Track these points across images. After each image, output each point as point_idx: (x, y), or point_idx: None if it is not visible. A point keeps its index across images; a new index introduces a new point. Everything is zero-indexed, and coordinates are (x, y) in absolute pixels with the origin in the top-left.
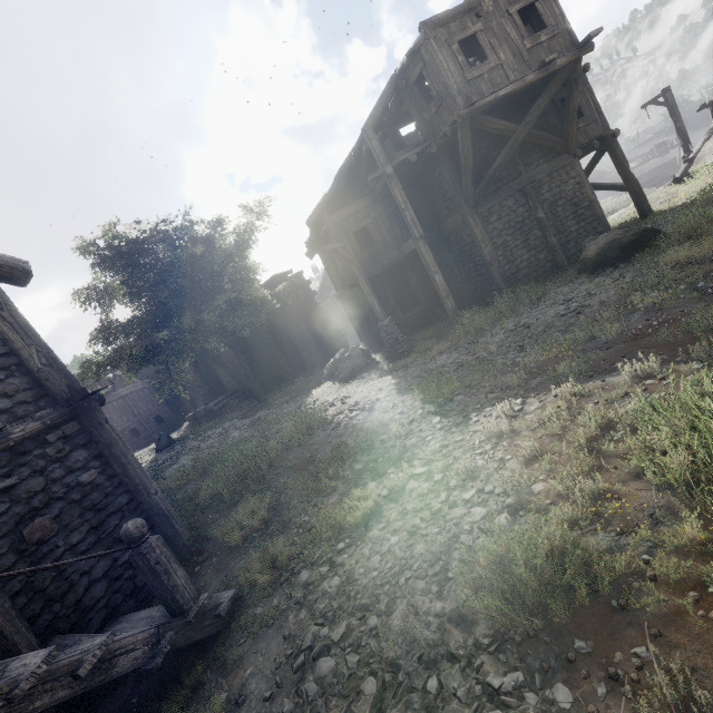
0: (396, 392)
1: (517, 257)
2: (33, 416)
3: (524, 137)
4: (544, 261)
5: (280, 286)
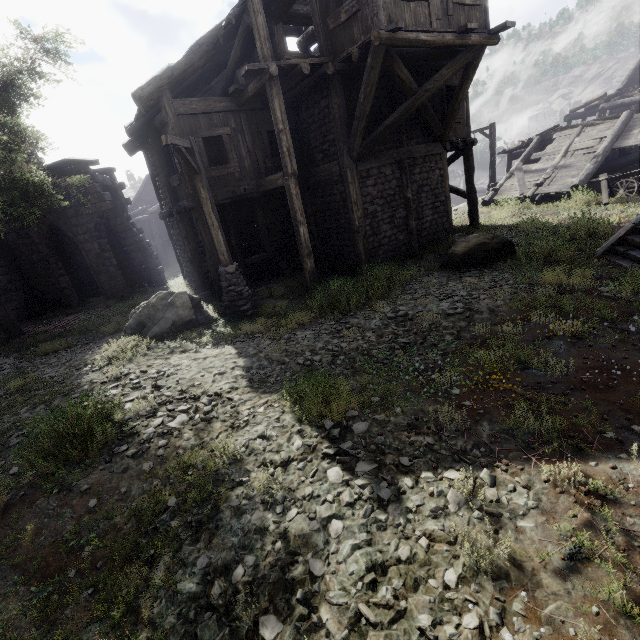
0: (246, 384)
1: (382, 231)
2: None
3: (420, 104)
4: (402, 242)
5: (74, 177)
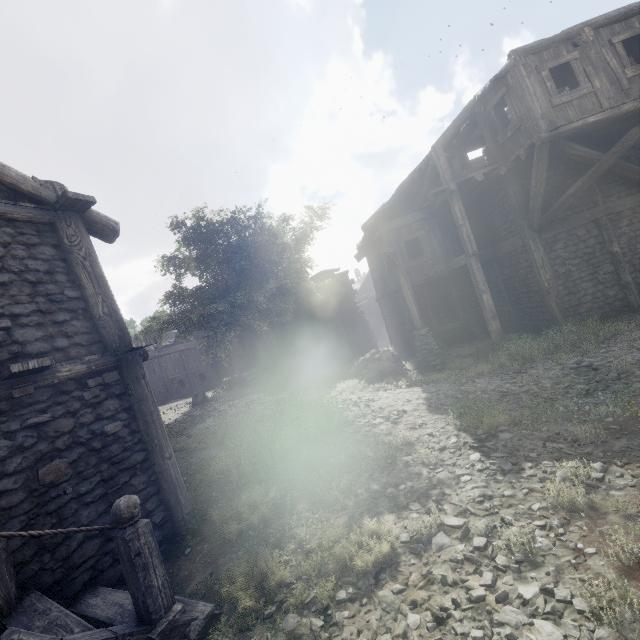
0: (425, 408)
1: (580, 290)
2: (83, 358)
3: (608, 166)
4: (612, 298)
5: (326, 281)
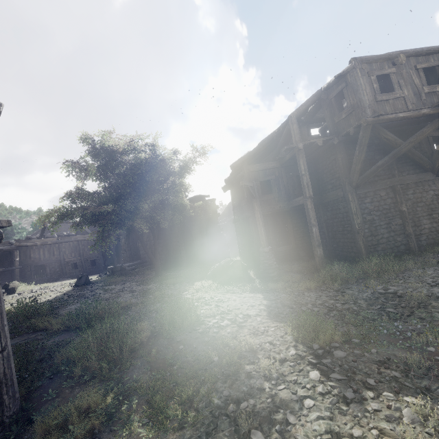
0: (266, 314)
1: (379, 234)
2: None
3: (406, 151)
4: (399, 243)
5: (198, 203)
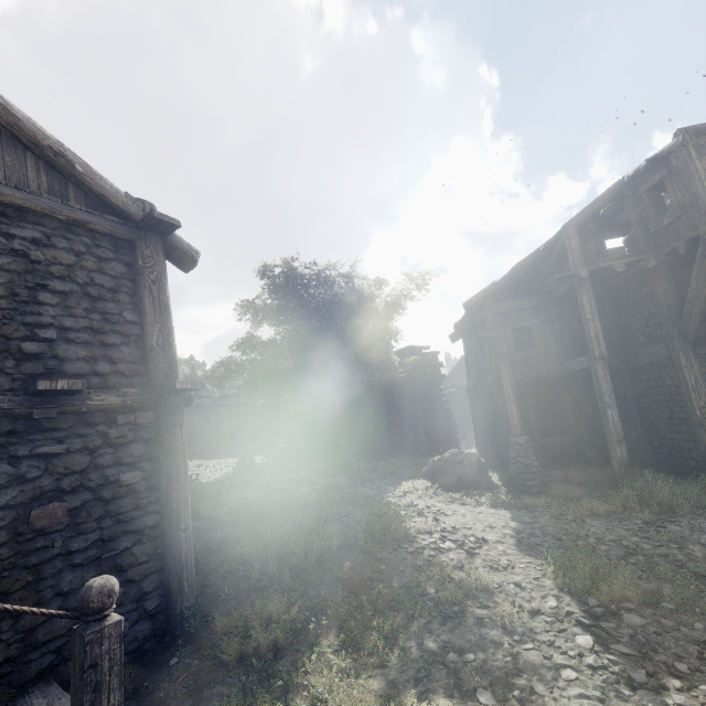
0: (513, 543)
1: None
2: (120, 390)
3: None
4: None
5: (411, 358)
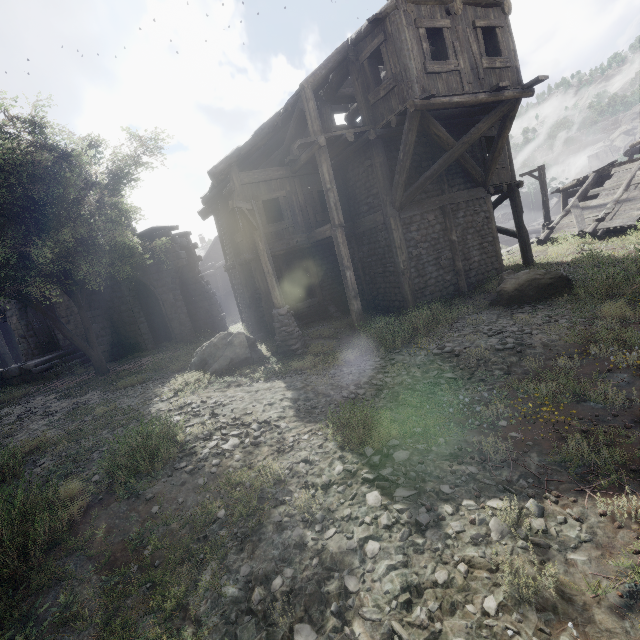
0: (293, 414)
1: (427, 273)
2: None
3: (458, 155)
4: (449, 283)
5: (159, 240)
